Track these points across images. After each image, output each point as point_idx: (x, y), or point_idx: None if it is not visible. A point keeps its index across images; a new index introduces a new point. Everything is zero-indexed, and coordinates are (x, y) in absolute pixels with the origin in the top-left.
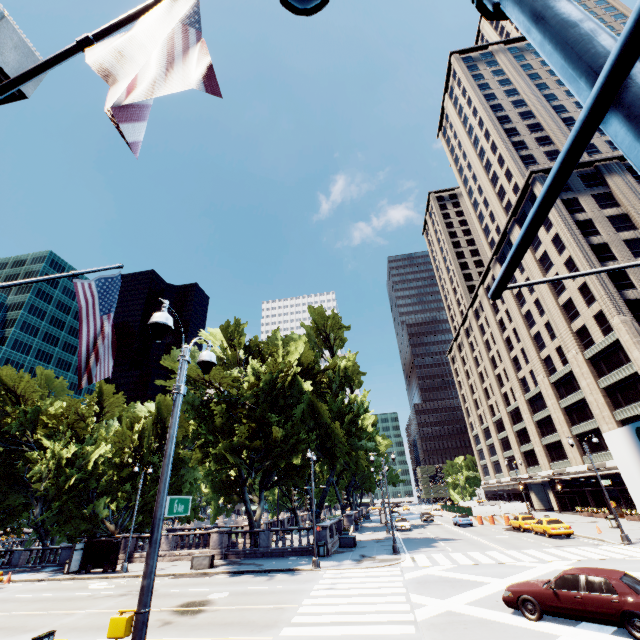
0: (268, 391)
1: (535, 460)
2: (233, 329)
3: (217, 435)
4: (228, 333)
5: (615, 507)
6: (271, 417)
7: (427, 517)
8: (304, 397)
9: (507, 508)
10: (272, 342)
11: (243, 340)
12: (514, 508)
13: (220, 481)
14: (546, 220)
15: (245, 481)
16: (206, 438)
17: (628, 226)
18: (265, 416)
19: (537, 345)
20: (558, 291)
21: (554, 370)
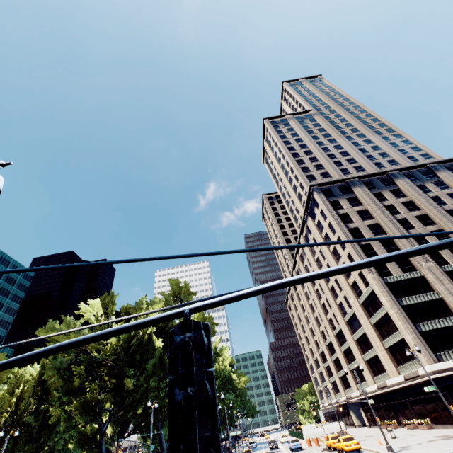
0: (127, 349)
1: (348, 383)
2: (108, 299)
3: (76, 394)
4: (105, 303)
5: (400, 418)
6: (128, 371)
7: (273, 445)
8: (154, 352)
9: (328, 429)
10: (138, 307)
11: (114, 308)
12: (333, 428)
13: (82, 435)
14: (323, 213)
15: (103, 433)
16: (65, 397)
17: (368, 216)
18: (123, 371)
19: (333, 295)
20: (337, 258)
21: (346, 312)
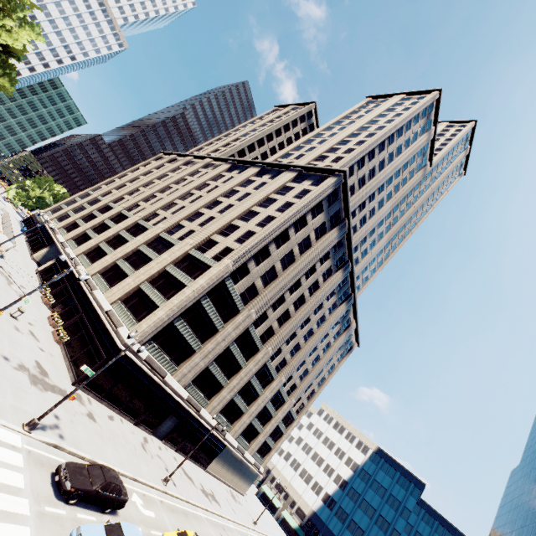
0: None
1: (82, 243)
2: None
3: None
4: None
5: (60, 306)
6: None
7: None
8: None
9: None
10: None
11: None
12: None
13: None
14: (304, 194)
15: None
16: None
17: (303, 250)
18: None
19: (191, 216)
20: (244, 218)
21: (172, 234)
